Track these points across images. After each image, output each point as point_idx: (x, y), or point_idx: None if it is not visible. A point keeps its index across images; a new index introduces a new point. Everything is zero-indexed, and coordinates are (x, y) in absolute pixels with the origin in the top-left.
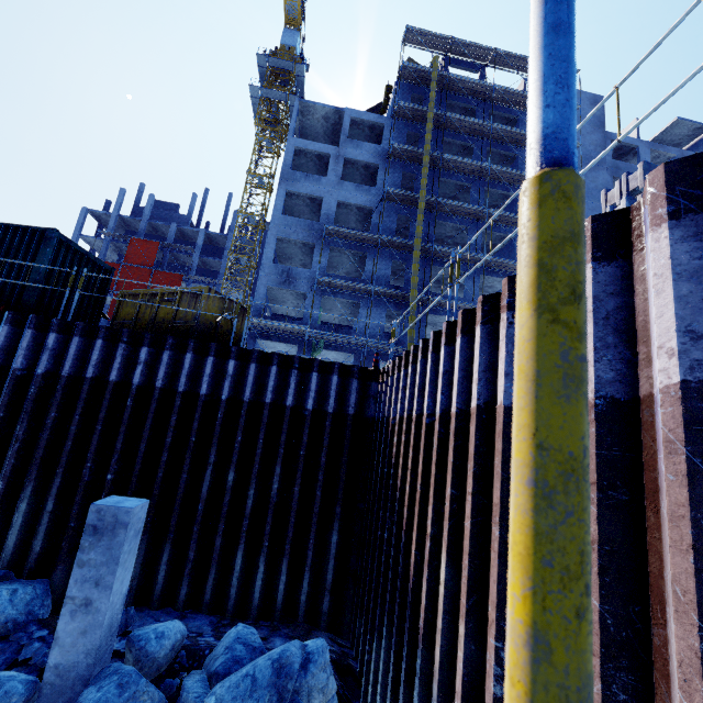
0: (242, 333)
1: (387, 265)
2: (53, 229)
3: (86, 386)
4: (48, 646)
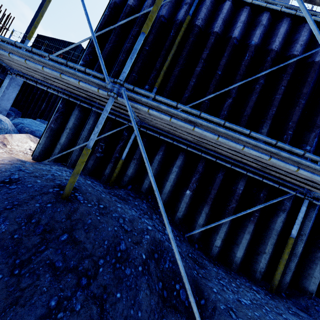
0: None
1: None
2: (80, 44)
3: None
4: None
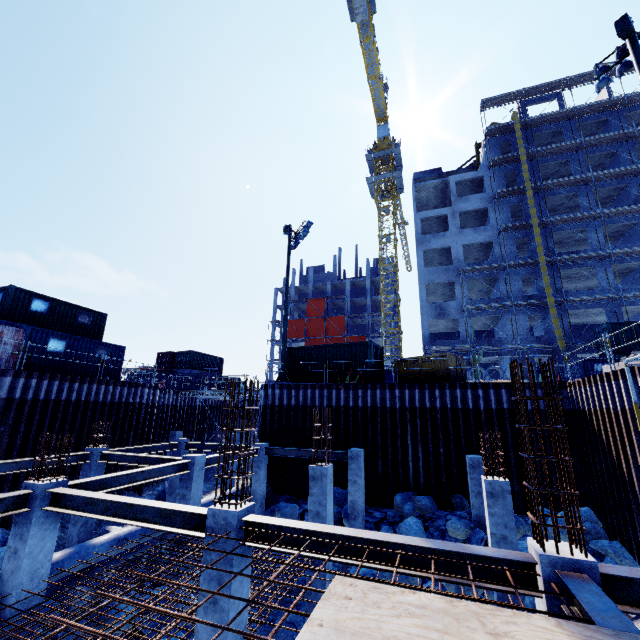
0: (464, 370)
1: (517, 281)
2: (370, 341)
3: (417, 411)
4: (455, 516)
